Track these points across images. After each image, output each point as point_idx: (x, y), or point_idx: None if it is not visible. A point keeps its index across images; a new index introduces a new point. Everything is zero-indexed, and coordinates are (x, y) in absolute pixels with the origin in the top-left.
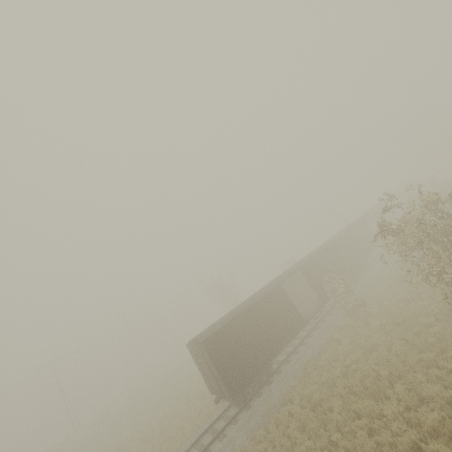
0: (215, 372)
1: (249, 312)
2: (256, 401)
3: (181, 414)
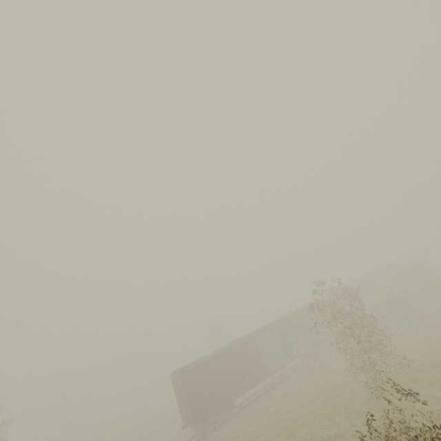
0: (186, 401)
1: (222, 356)
2: (214, 434)
3: None
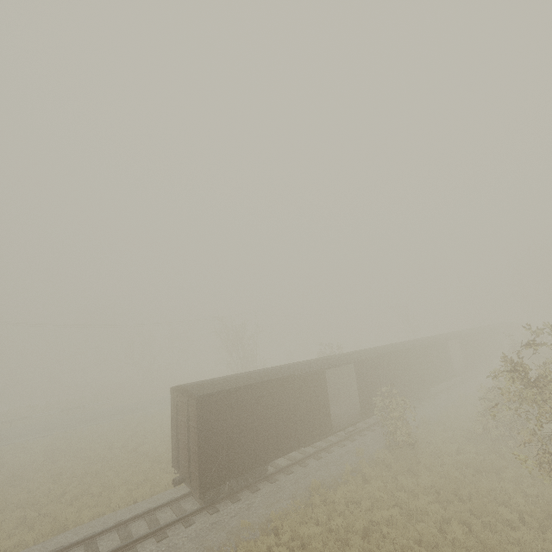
0: (194, 444)
1: (273, 386)
2: (227, 506)
3: (118, 469)
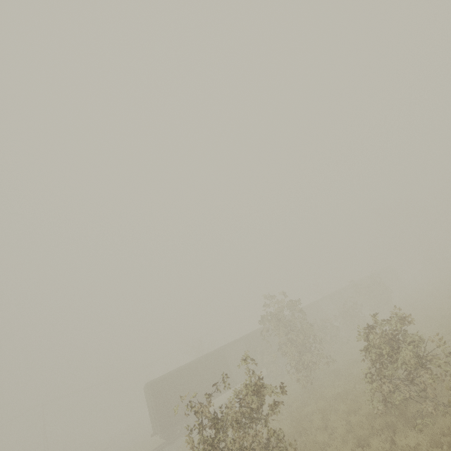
0: (155, 409)
1: (191, 368)
2: (179, 439)
3: None
